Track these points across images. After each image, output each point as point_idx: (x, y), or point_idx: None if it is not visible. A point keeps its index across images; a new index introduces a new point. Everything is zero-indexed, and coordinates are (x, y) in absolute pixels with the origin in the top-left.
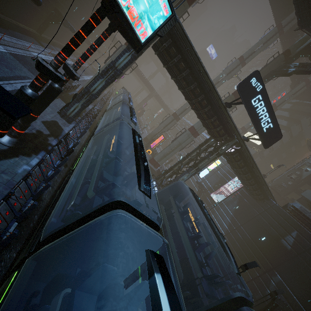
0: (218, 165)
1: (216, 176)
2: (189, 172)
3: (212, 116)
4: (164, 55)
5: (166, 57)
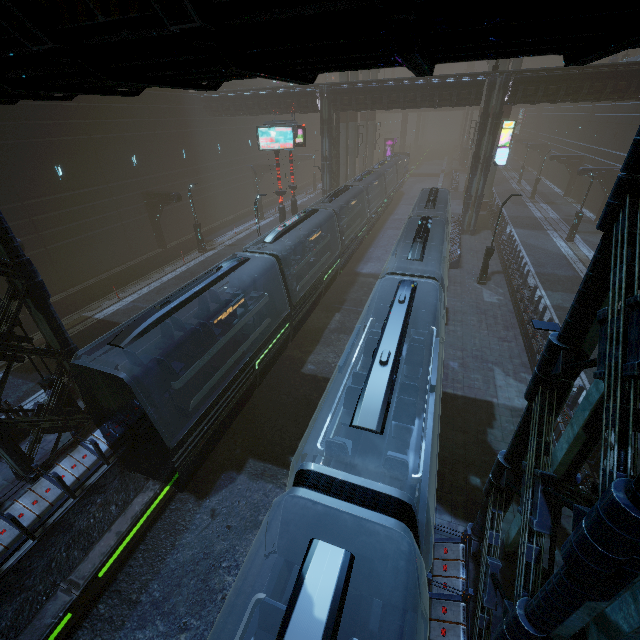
0: (634, 103)
1: (636, 127)
2: (475, 174)
3: (433, 96)
4: (345, 109)
5: (347, 108)
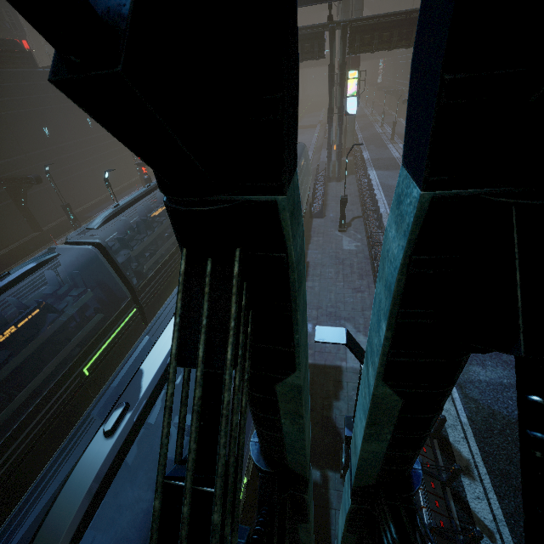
0: None
1: None
2: (331, 124)
3: None
4: None
5: None
